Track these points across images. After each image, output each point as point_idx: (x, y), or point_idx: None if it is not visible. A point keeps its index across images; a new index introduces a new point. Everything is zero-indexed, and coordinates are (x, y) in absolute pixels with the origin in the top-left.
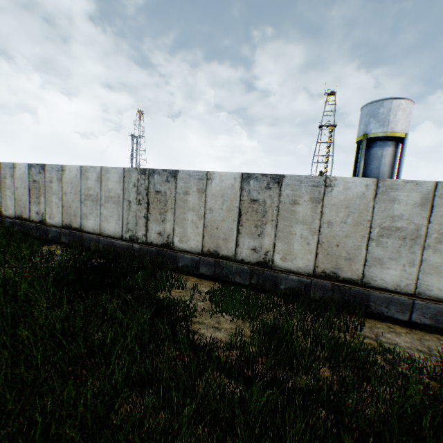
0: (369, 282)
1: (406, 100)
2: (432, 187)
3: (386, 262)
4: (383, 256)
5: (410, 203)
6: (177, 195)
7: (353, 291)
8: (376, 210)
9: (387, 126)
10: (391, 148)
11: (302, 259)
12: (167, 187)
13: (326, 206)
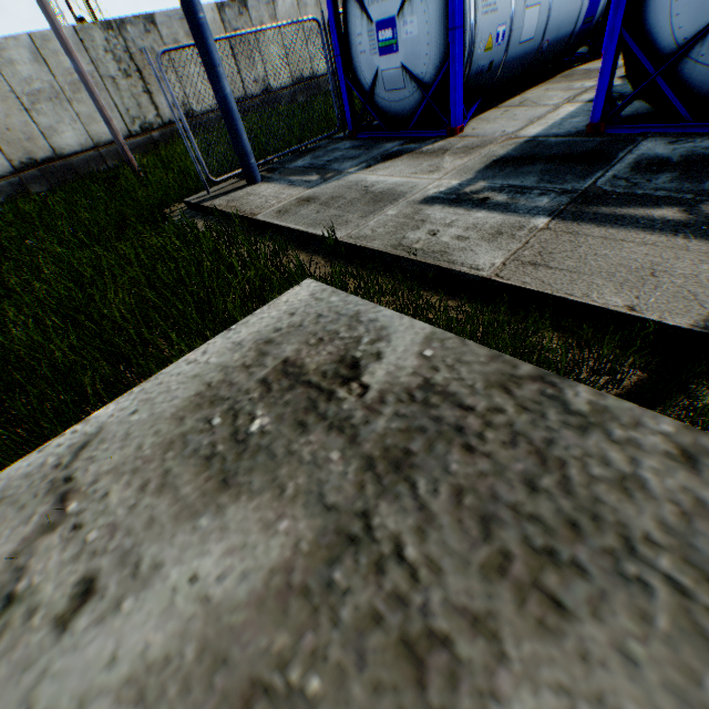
0: None
1: None
2: None
3: None
4: None
5: None
6: None
7: None
8: None
9: None
10: None
11: None
12: None
13: None
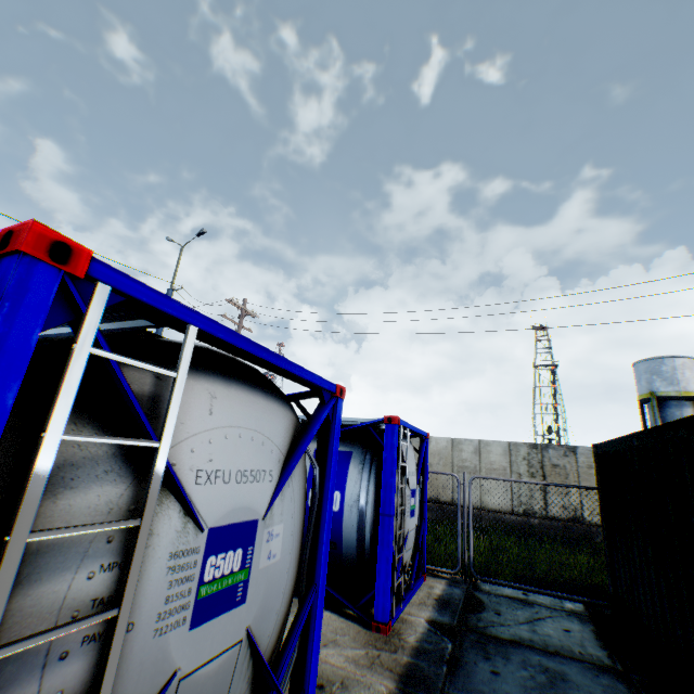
0: None
1: (688, 359)
2: None
3: None
4: None
5: None
6: (579, 469)
7: None
8: None
9: (677, 385)
10: (690, 409)
11: None
12: (566, 461)
13: None
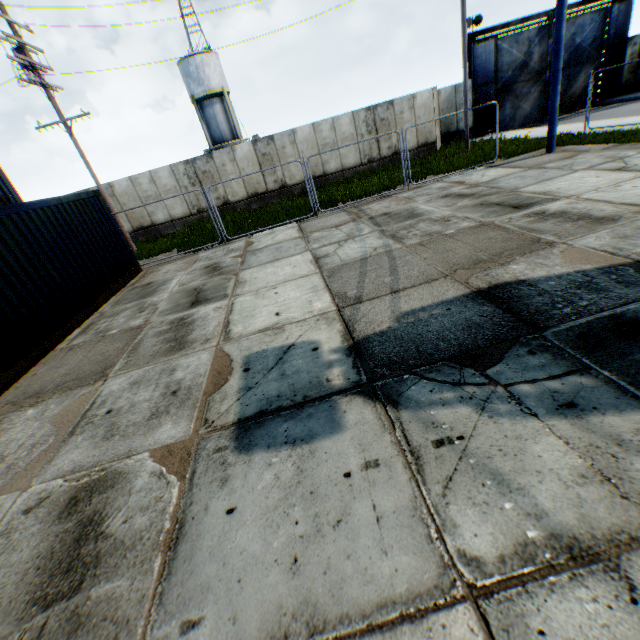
0: (156, 223)
1: (206, 55)
2: (150, 174)
3: (156, 212)
4: (153, 210)
5: (147, 183)
6: None
7: (153, 230)
8: (138, 191)
9: (204, 85)
10: (219, 105)
11: (126, 227)
12: None
13: (118, 197)
